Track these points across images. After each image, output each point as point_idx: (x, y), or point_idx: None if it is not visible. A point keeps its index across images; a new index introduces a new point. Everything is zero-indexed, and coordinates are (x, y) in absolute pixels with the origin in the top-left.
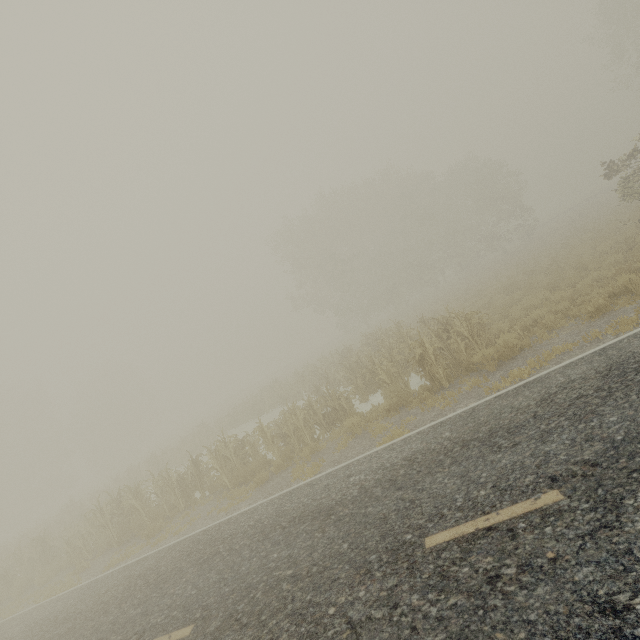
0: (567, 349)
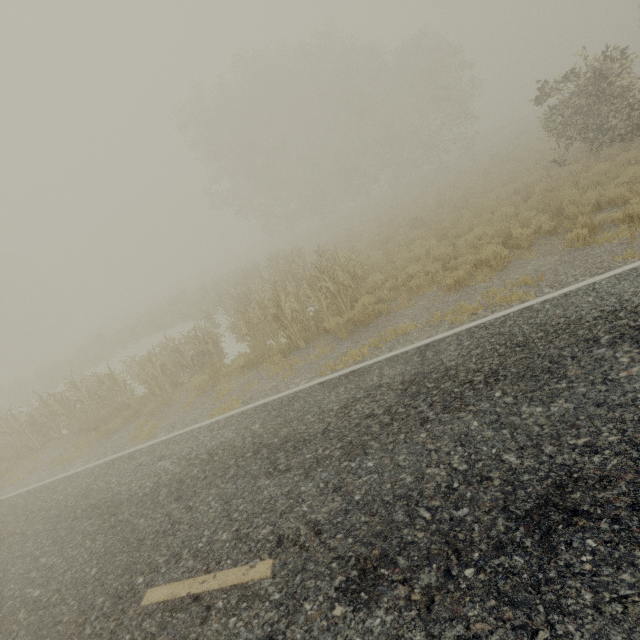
0: (410, 329)
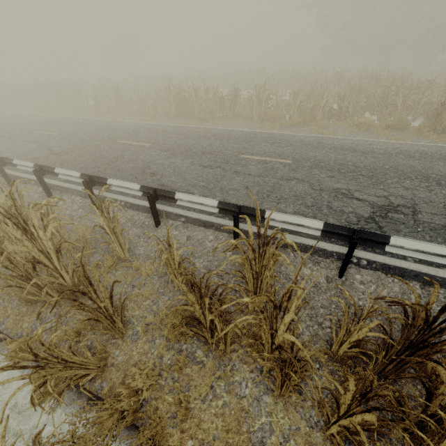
0: None
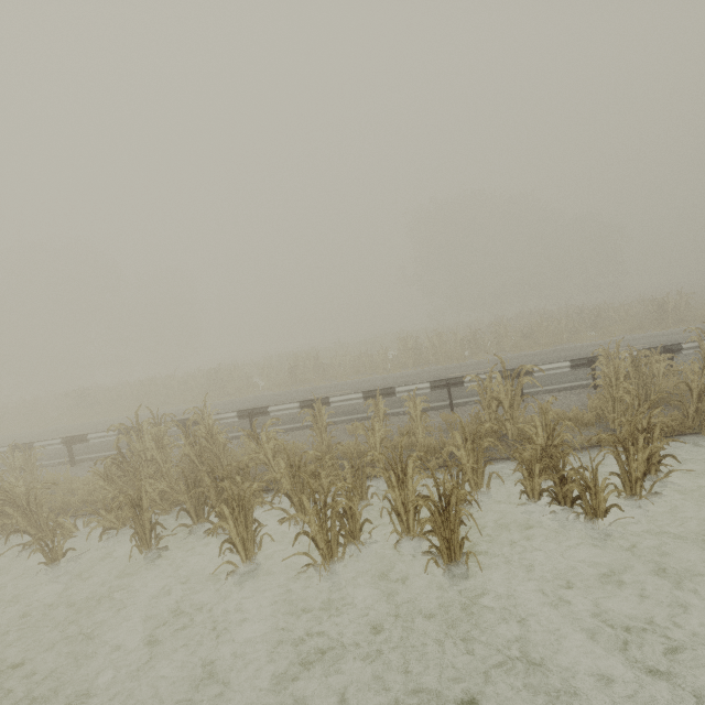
0: None
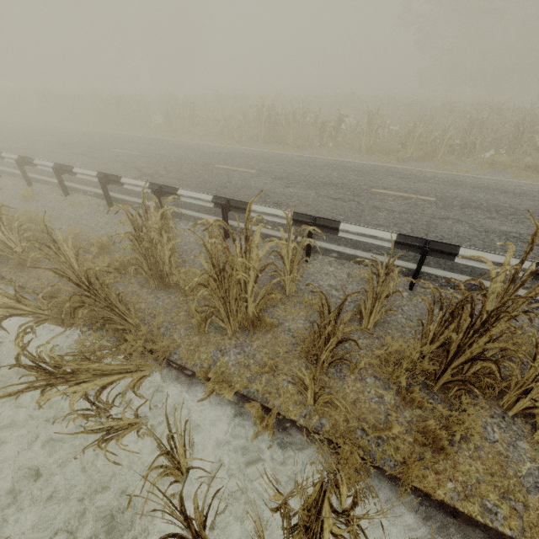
0: None
